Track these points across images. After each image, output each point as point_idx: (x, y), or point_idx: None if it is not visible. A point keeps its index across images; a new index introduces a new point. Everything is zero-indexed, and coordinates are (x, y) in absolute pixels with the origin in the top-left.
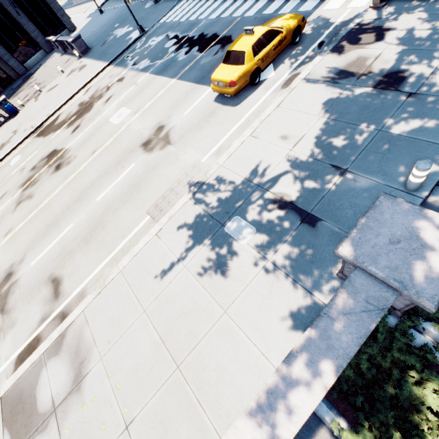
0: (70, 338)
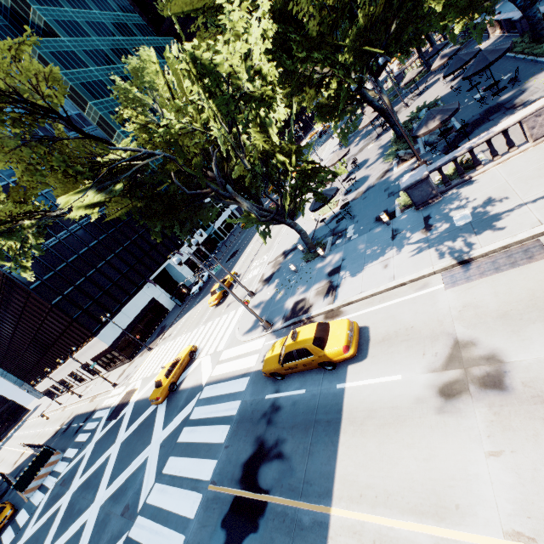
0: None
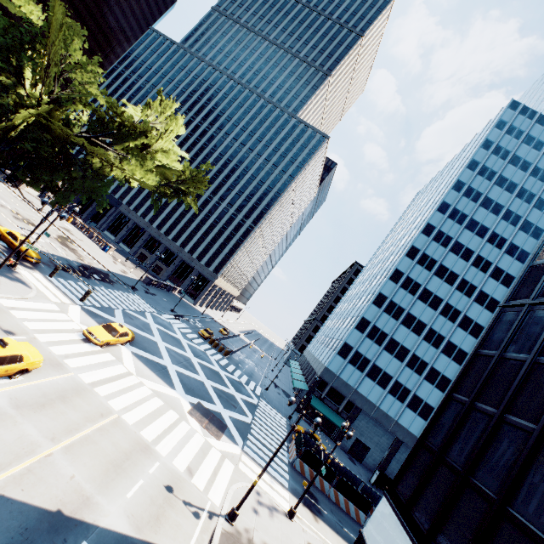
0: None
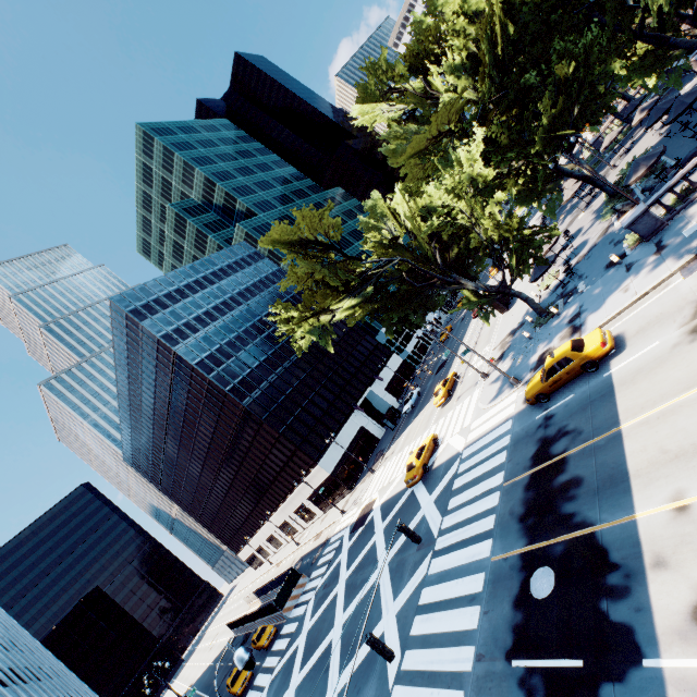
0: None
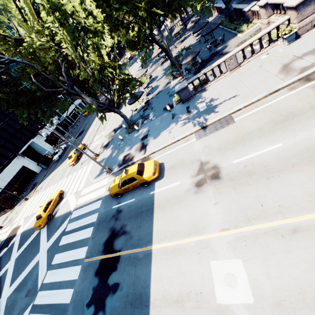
0: (294, 73)
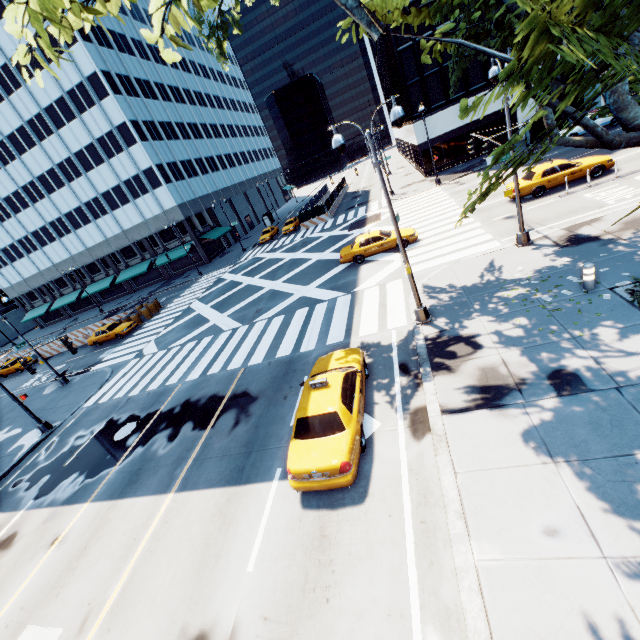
0: None
